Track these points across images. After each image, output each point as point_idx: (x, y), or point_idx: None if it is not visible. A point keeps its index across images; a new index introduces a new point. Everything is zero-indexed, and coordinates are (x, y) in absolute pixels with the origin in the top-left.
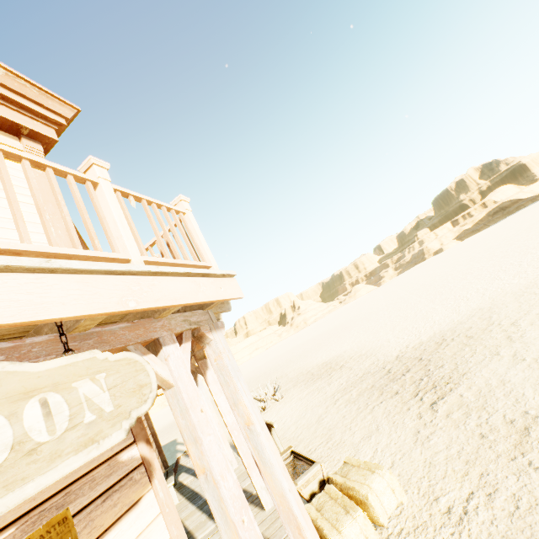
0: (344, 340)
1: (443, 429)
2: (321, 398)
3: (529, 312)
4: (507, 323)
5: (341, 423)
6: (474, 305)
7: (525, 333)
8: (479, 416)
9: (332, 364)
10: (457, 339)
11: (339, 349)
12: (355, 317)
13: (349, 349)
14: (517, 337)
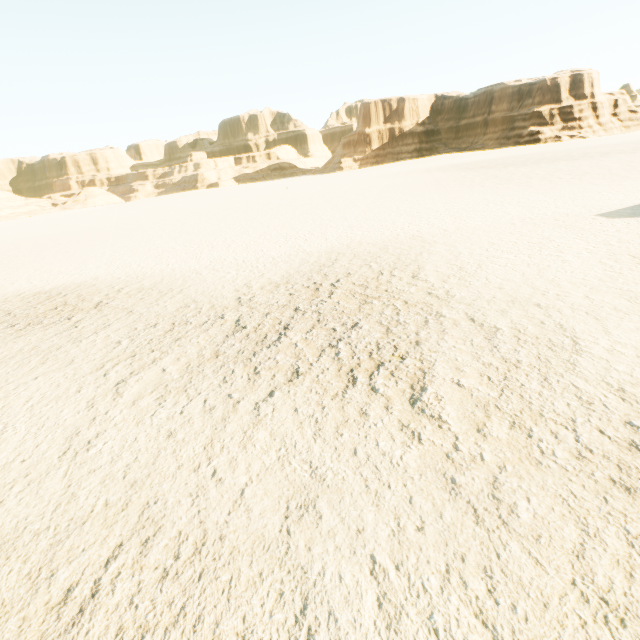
0: (86, 259)
1: (510, 470)
2: (59, 377)
3: (421, 267)
4: (406, 276)
5: (172, 458)
6: (325, 248)
7: (449, 291)
8: (554, 433)
9: (68, 297)
10: (343, 287)
11: (79, 273)
12: (97, 230)
13: (107, 275)
14: (444, 295)
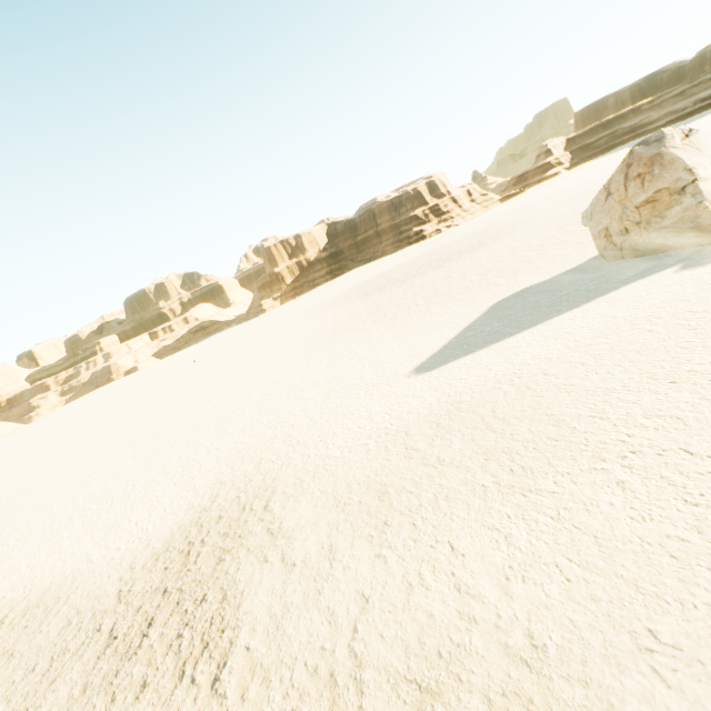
0: None
1: None
2: None
3: (276, 489)
4: (260, 508)
5: None
6: (213, 476)
7: (282, 521)
8: (282, 678)
9: None
10: (210, 541)
11: None
12: None
13: None
14: (277, 529)
